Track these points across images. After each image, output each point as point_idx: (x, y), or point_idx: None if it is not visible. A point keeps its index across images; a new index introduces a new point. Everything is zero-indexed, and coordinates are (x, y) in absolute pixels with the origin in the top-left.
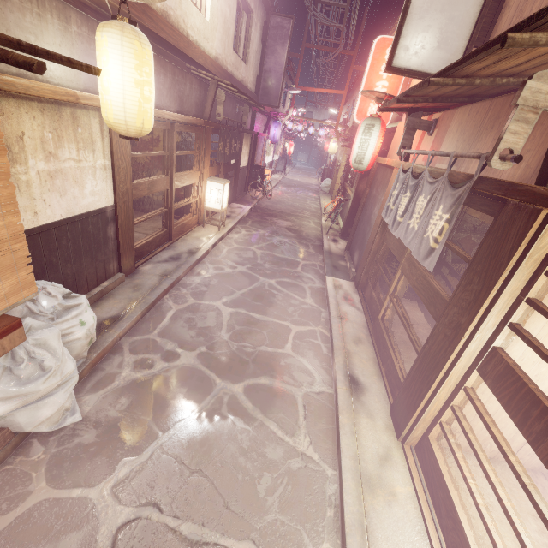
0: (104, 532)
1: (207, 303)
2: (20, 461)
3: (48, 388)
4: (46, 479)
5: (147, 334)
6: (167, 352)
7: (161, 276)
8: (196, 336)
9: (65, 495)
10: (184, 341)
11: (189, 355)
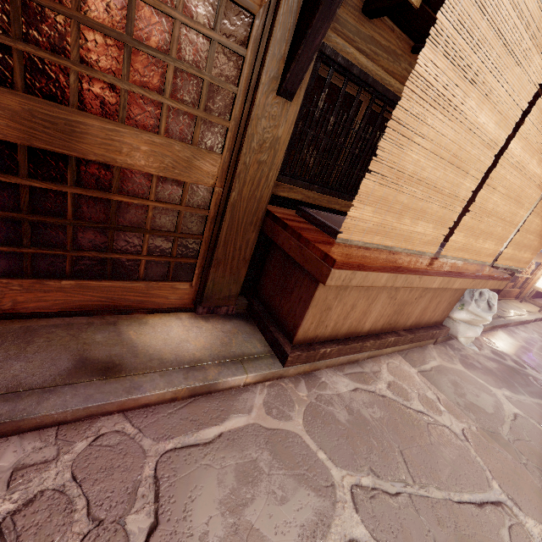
0: (506, 408)
1: (540, 353)
2: (444, 349)
3: (484, 321)
4: (461, 364)
5: (493, 341)
6: (514, 360)
7: (496, 315)
8: (537, 366)
9: (475, 377)
10: (527, 362)
11: (535, 373)
